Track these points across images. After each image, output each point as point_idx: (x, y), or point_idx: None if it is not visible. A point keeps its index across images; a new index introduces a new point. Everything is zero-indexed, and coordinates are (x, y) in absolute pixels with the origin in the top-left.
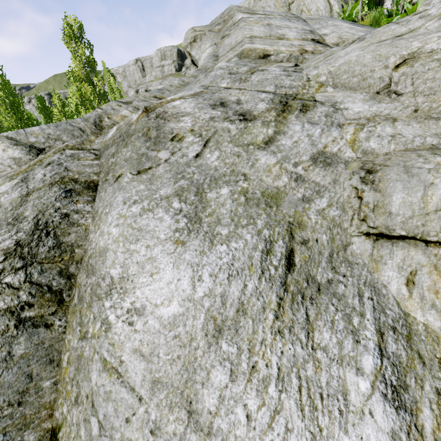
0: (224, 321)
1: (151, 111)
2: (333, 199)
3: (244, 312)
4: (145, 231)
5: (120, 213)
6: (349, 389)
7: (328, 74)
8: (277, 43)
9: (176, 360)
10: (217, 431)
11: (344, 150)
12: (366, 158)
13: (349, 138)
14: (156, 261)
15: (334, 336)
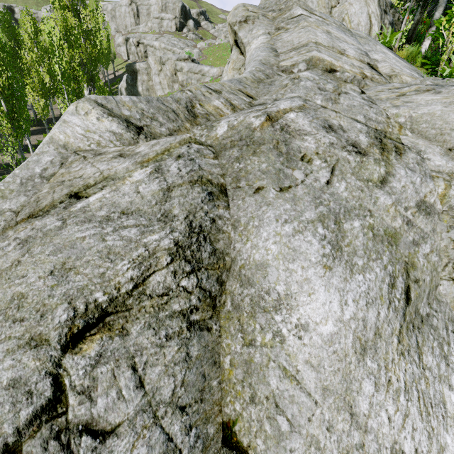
0: (366, 342)
1: (274, 121)
2: (434, 246)
3: (380, 335)
4: (299, 252)
5: (275, 231)
6: (446, 400)
7: (408, 118)
8: (340, 58)
9: (337, 372)
10: (370, 429)
11: (436, 202)
12: (453, 214)
13: (441, 191)
14: (311, 282)
15: (434, 359)
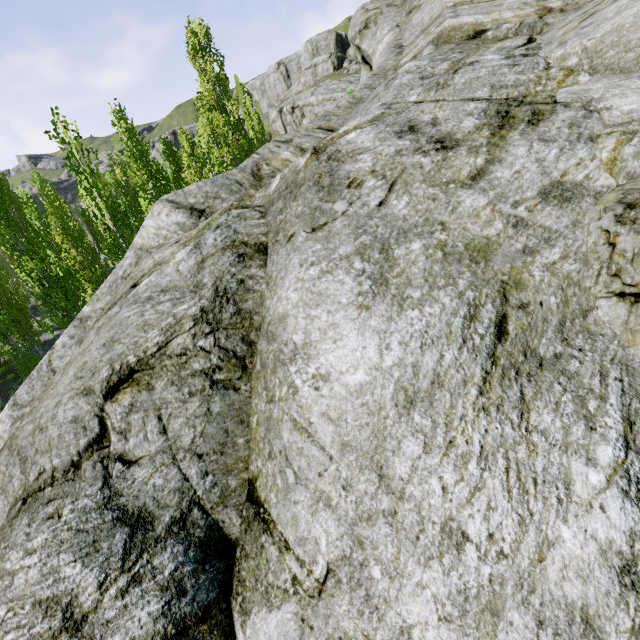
0: (416, 393)
1: (321, 153)
2: (571, 248)
3: (441, 385)
4: (325, 295)
5: (297, 277)
6: (573, 479)
7: (582, 53)
8: (498, 6)
9: (365, 427)
10: (409, 497)
11: (595, 176)
12: (631, 186)
13: (606, 156)
14: (338, 327)
15: (558, 420)
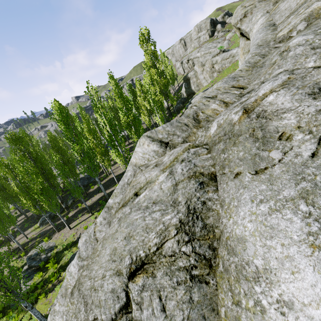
0: None
1: (250, 112)
2: None
3: None
4: (277, 229)
5: (250, 211)
6: None
7: None
8: None
9: None
10: None
11: None
12: None
13: None
14: (293, 260)
15: None
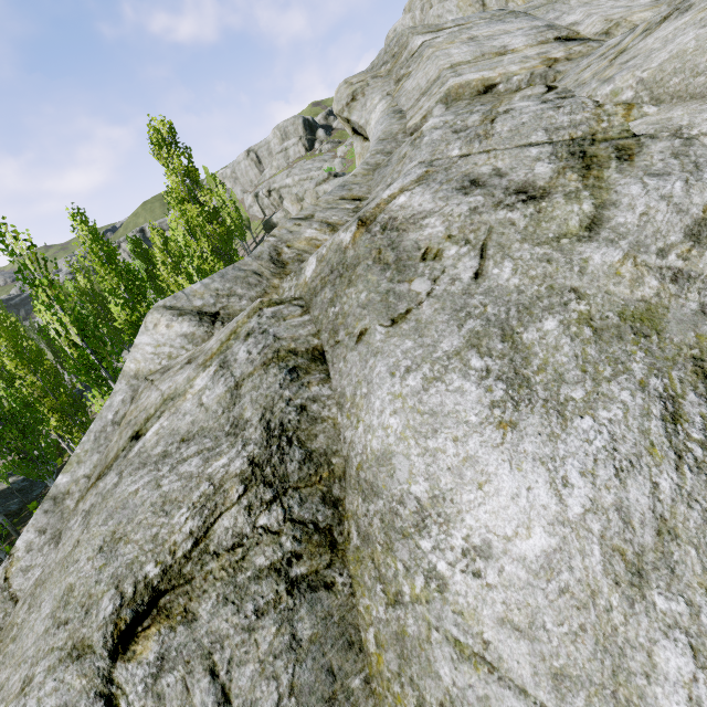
0: (640, 554)
1: (371, 223)
2: None
3: (673, 534)
4: (442, 414)
5: (392, 393)
6: None
7: (637, 86)
8: (499, 62)
9: (580, 634)
10: None
11: None
12: None
13: None
14: (477, 462)
15: None
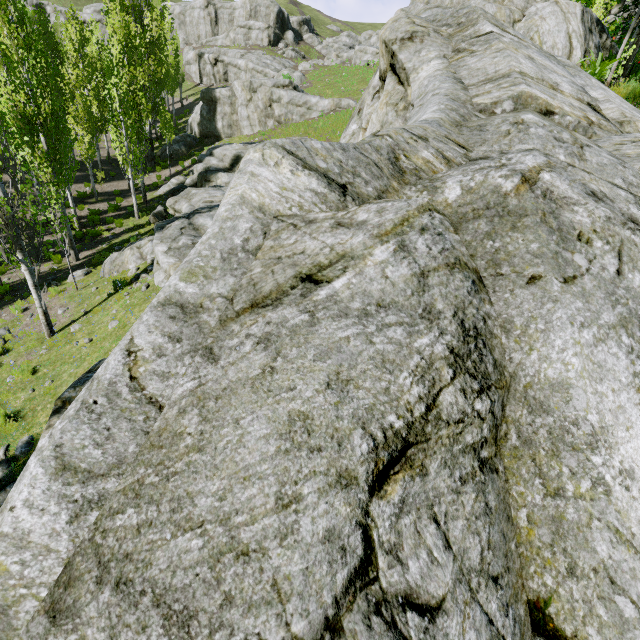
0: None
1: (533, 184)
2: None
3: None
4: (605, 368)
5: (573, 338)
6: None
7: None
8: (555, 95)
9: None
10: None
11: None
12: None
13: None
14: (626, 412)
15: None
